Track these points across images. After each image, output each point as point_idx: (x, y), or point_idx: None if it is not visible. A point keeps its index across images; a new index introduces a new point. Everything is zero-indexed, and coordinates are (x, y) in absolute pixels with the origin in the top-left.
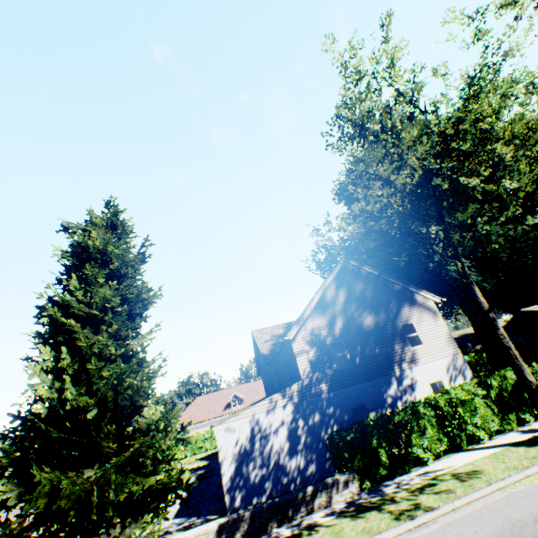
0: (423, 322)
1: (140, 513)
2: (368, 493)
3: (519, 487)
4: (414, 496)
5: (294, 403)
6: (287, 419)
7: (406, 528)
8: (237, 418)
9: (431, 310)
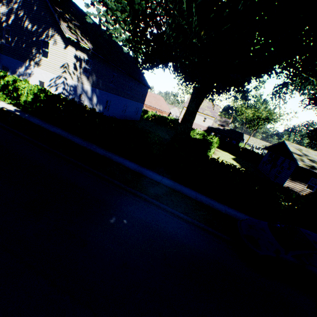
0: (56, 46)
1: None
2: None
3: None
4: None
5: None
6: None
7: None
8: None
9: (66, 42)
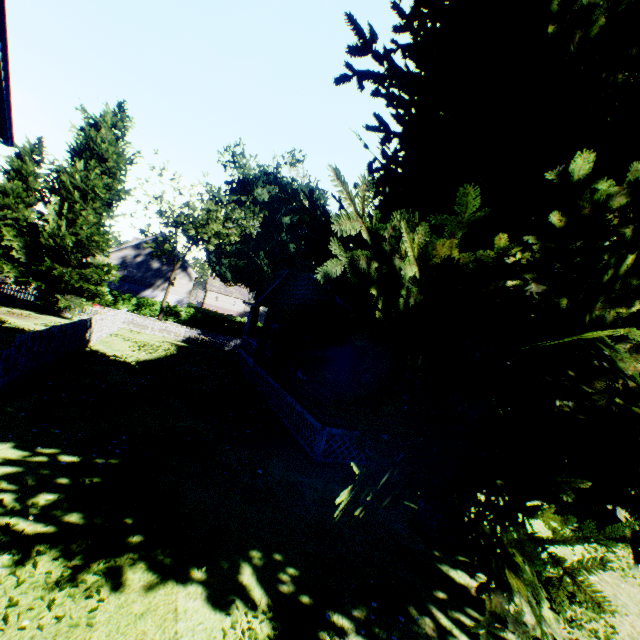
0: (183, 280)
1: None
2: None
3: None
4: None
5: None
6: None
7: None
8: None
9: (192, 278)
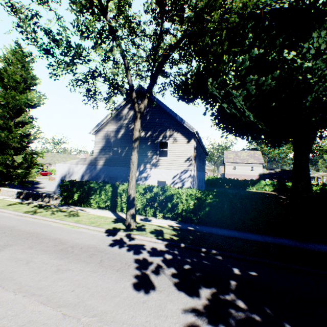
0: (176, 143)
1: (13, 179)
2: (59, 205)
3: (55, 225)
4: (51, 211)
5: (87, 165)
6: (82, 171)
7: (18, 214)
8: (64, 163)
9: (187, 137)
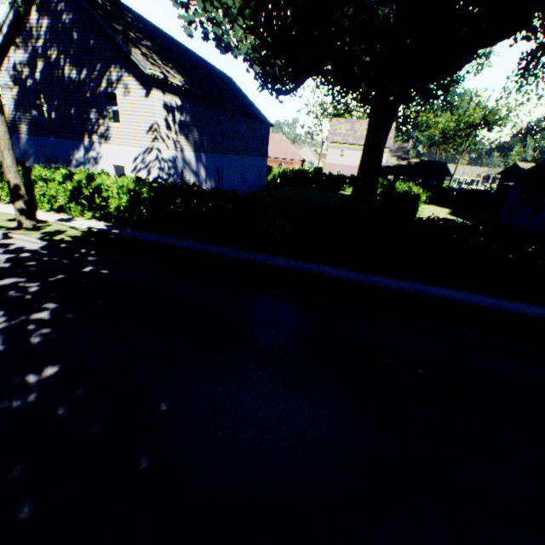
0: (129, 97)
1: None
2: None
3: None
4: None
5: None
6: None
7: None
8: None
9: (145, 85)
